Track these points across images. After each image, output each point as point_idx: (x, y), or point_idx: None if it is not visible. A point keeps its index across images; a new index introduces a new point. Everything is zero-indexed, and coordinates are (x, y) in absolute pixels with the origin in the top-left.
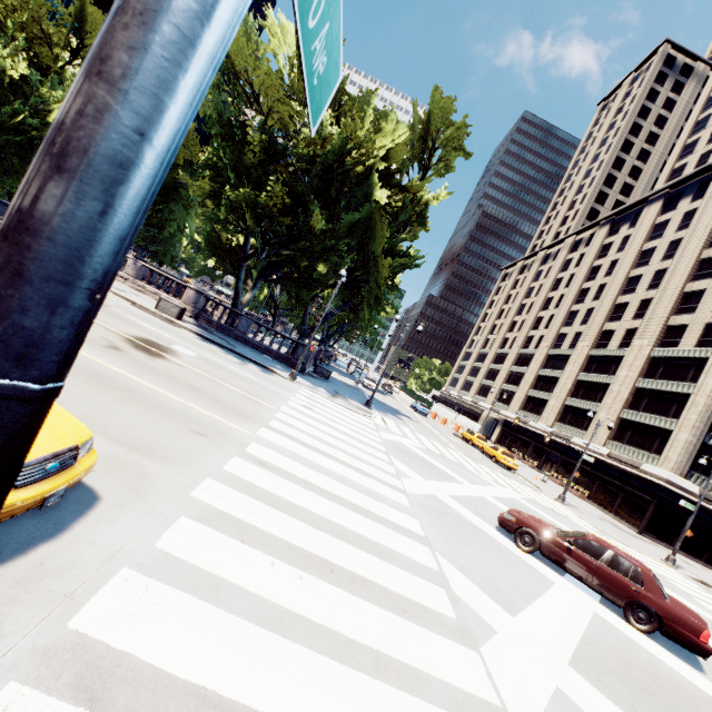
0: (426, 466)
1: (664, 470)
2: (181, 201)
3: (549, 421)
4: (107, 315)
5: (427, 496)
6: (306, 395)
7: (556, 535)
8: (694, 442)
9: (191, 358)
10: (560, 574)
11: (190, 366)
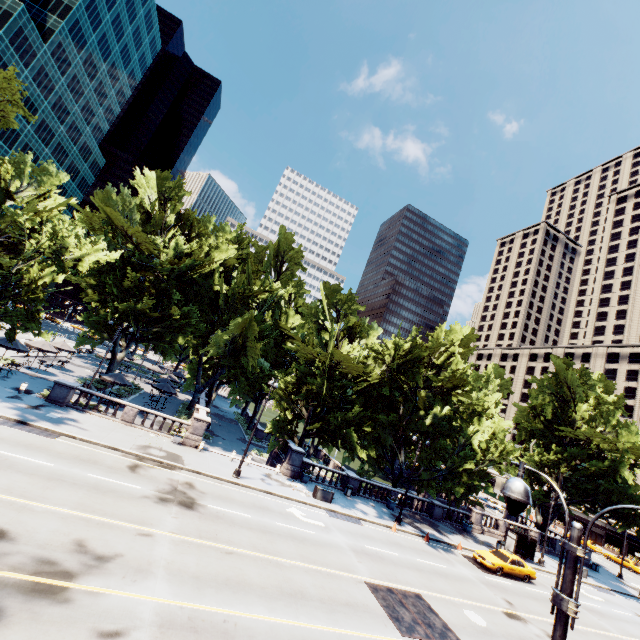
0: None
1: None
2: None
3: None
4: None
5: None
6: None
7: None
8: None
9: None
10: None
11: None
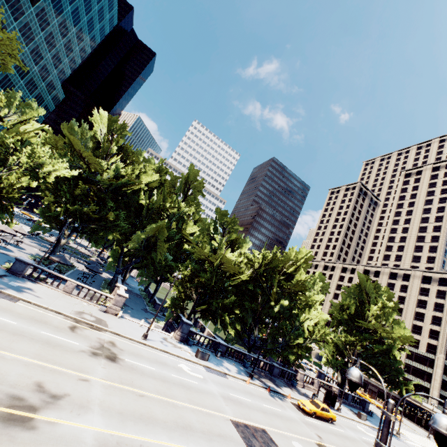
0: None
1: (432, 406)
2: None
3: None
4: None
5: None
6: None
7: None
8: (438, 394)
9: None
10: None
11: None
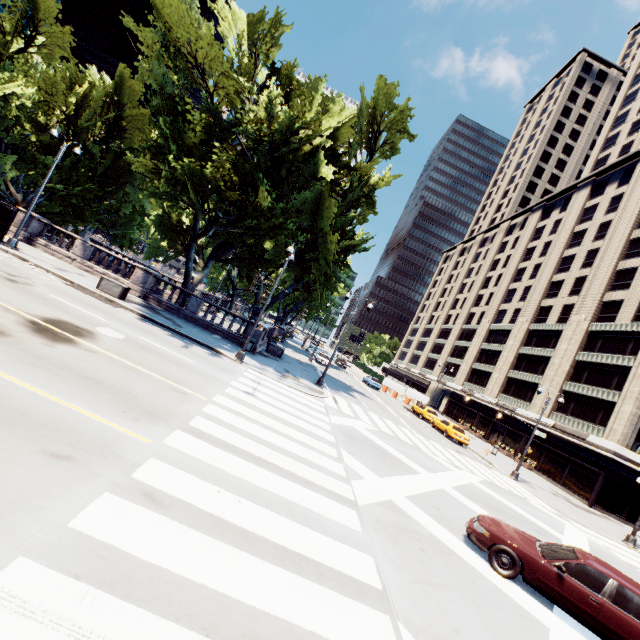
0: (380, 456)
1: (611, 441)
2: (137, 186)
3: (493, 392)
4: (20, 294)
5: (383, 505)
6: (251, 377)
7: (542, 556)
8: (638, 414)
9: (115, 342)
10: (548, 606)
11: (107, 351)
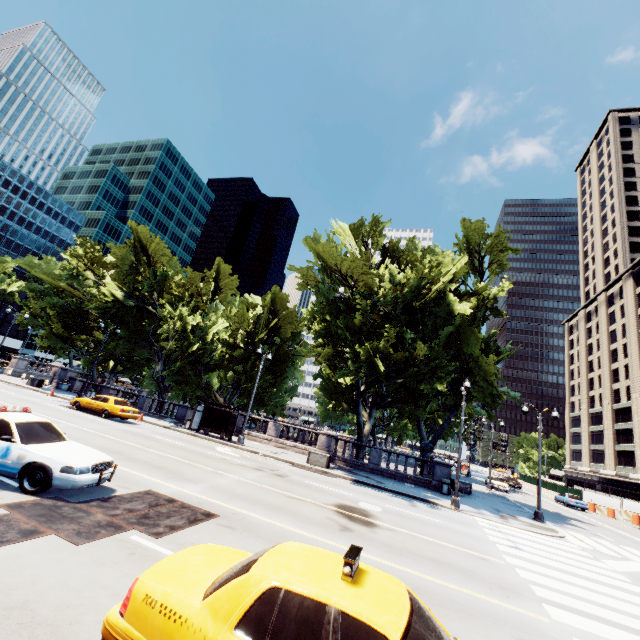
0: None
1: None
2: (289, 363)
3: None
4: (298, 487)
5: None
6: (489, 527)
7: None
8: None
9: (384, 515)
10: None
11: (396, 527)
